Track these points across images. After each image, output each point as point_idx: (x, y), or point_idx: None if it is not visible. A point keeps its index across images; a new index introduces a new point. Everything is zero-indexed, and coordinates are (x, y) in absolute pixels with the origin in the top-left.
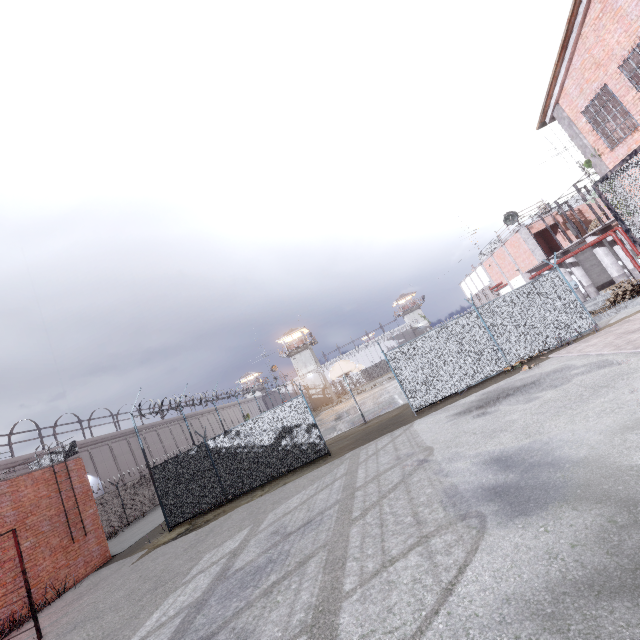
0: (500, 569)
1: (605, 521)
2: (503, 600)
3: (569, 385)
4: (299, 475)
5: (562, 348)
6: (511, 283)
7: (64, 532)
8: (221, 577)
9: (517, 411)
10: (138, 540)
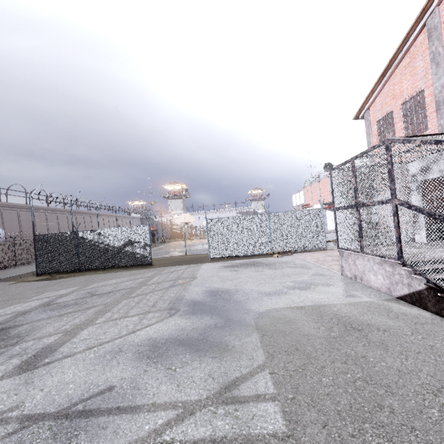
0: (160, 329)
1: (214, 324)
2: (148, 339)
3: (279, 270)
4: (128, 270)
5: (303, 252)
6: (314, 206)
7: None
8: (46, 304)
9: (247, 274)
10: (16, 275)
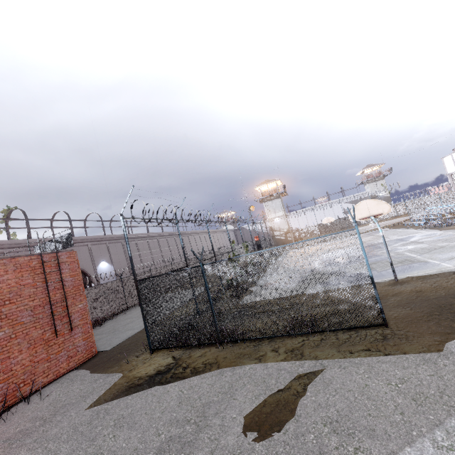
0: None
1: None
2: None
3: None
4: (342, 351)
5: None
6: None
7: (48, 324)
8: None
9: None
10: (124, 340)
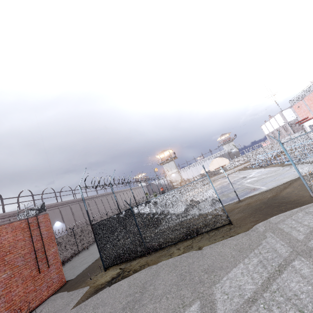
0: None
1: None
2: None
3: None
4: (211, 240)
5: None
6: None
7: (33, 265)
8: None
9: None
10: (83, 270)
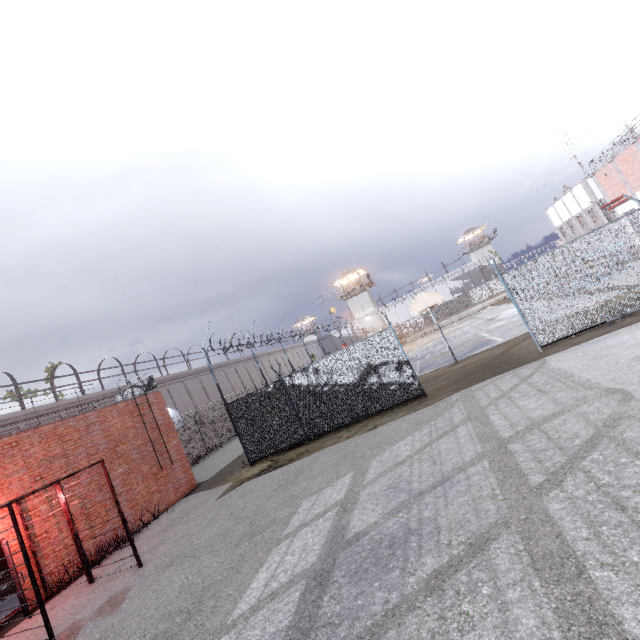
0: None
1: None
2: None
3: None
4: (391, 417)
5: None
6: (638, 195)
7: (152, 460)
8: (337, 539)
9: None
10: (220, 470)
